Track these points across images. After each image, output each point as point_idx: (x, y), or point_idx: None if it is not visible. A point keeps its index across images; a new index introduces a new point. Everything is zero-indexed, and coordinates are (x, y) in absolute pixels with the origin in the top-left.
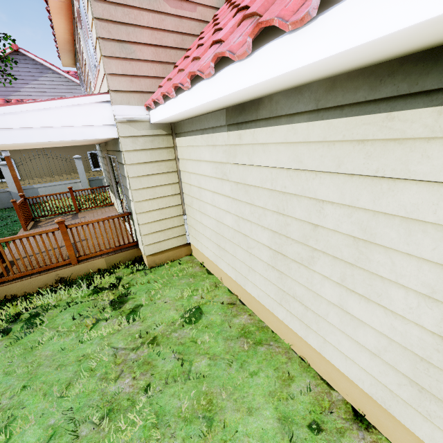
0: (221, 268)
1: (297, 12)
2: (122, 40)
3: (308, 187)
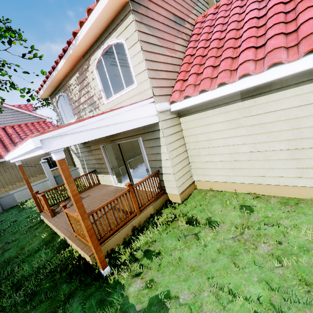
0: (236, 182)
1: None
2: (155, 69)
3: None
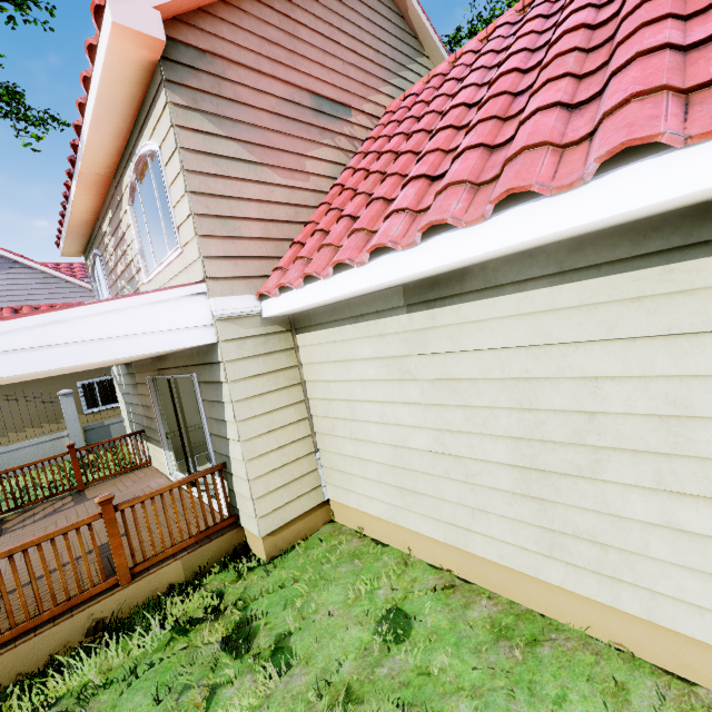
0: (408, 527)
1: (555, 178)
2: (223, 215)
3: (568, 365)
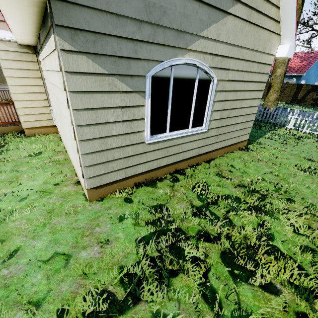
0: (60, 135)
1: None
2: None
3: (52, 79)
